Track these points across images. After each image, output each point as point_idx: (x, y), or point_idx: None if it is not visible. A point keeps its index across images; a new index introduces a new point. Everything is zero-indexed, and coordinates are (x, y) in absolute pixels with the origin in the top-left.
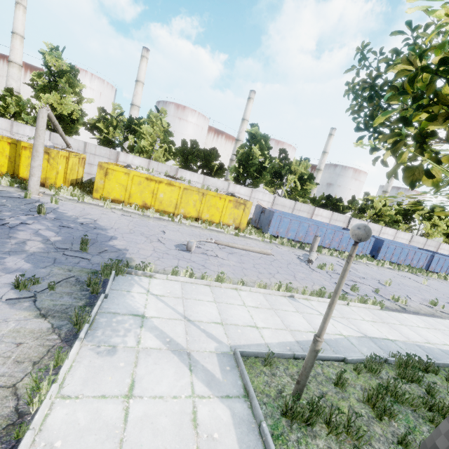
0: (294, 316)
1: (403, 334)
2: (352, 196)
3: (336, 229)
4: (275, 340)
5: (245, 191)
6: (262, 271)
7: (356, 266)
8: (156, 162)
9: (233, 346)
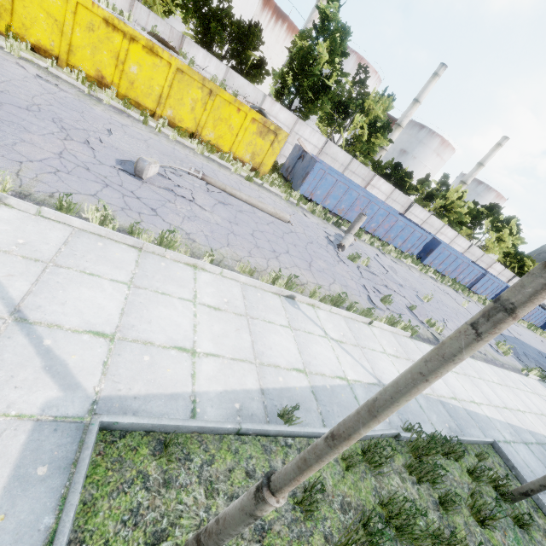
0: (279, 335)
1: None
2: (426, 175)
3: (391, 211)
4: (218, 386)
5: (287, 117)
6: (262, 245)
7: (396, 266)
8: (144, 7)
9: (105, 399)
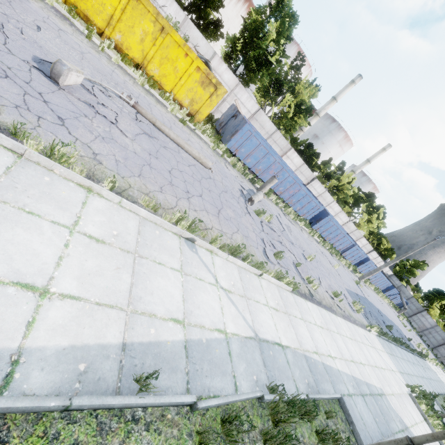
0: (166, 279)
1: (298, 337)
2: (329, 158)
3: (298, 180)
4: (63, 339)
5: (230, 79)
6: (177, 184)
7: (292, 226)
8: None
9: None
